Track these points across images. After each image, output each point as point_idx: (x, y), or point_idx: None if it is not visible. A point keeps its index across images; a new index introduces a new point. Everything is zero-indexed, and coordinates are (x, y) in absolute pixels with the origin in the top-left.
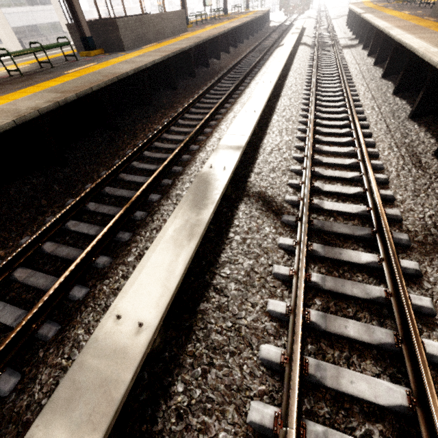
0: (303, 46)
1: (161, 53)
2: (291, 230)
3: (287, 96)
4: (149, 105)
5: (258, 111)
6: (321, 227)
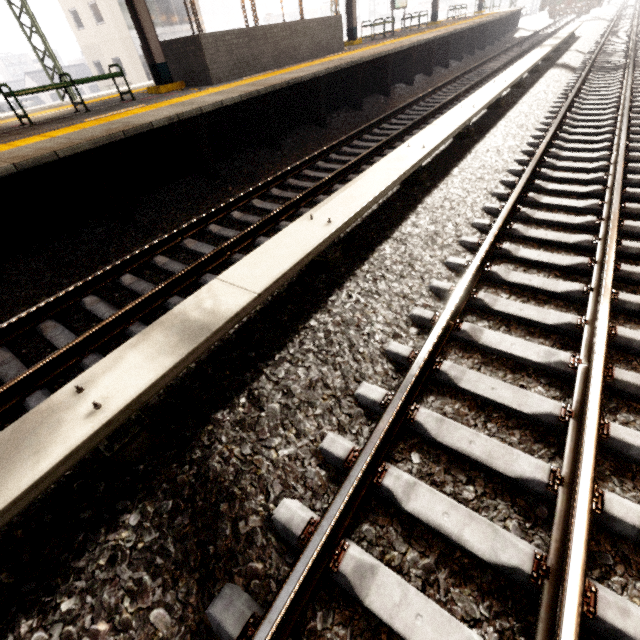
0: (557, 70)
1: (251, 88)
2: None
3: (461, 177)
4: (211, 176)
5: (337, 221)
6: None
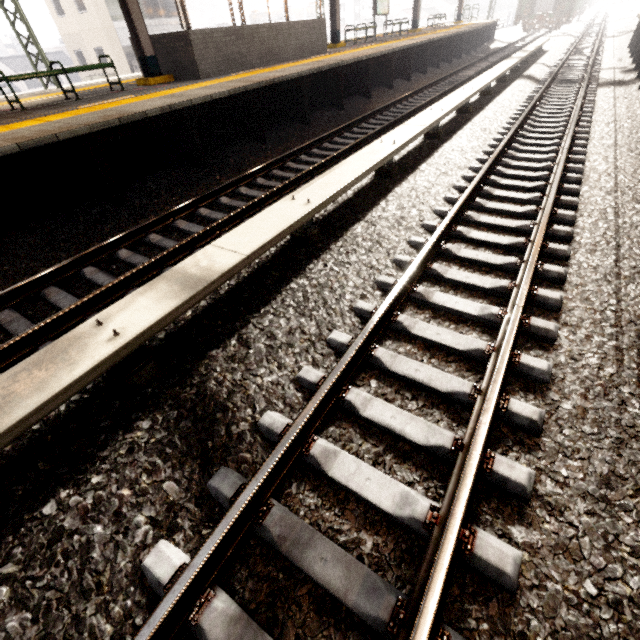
0: (522, 81)
1: (239, 84)
2: (212, 522)
3: (427, 171)
4: (199, 165)
5: (315, 202)
6: (279, 541)
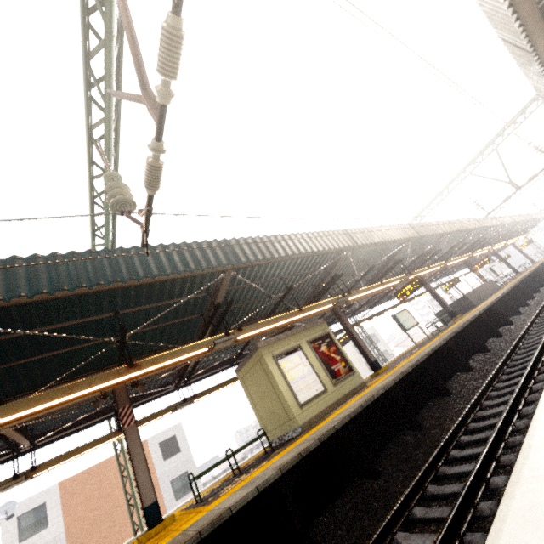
0: None
1: (505, 290)
2: None
3: None
4: (518, 313)
5: None
6: None
